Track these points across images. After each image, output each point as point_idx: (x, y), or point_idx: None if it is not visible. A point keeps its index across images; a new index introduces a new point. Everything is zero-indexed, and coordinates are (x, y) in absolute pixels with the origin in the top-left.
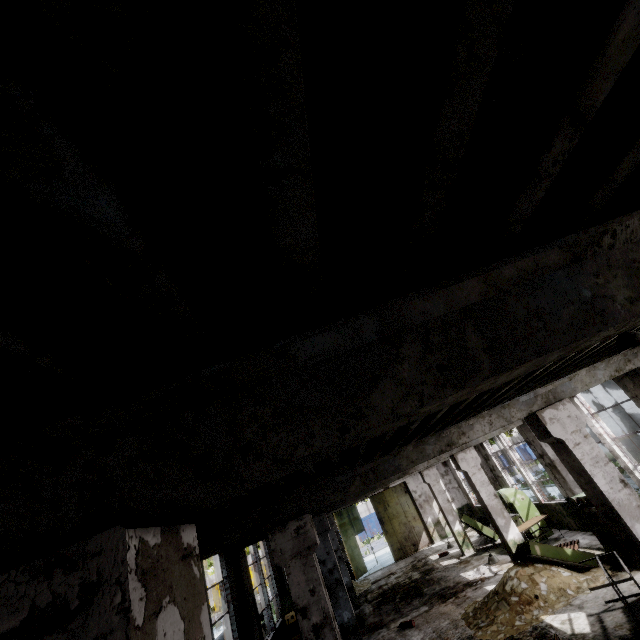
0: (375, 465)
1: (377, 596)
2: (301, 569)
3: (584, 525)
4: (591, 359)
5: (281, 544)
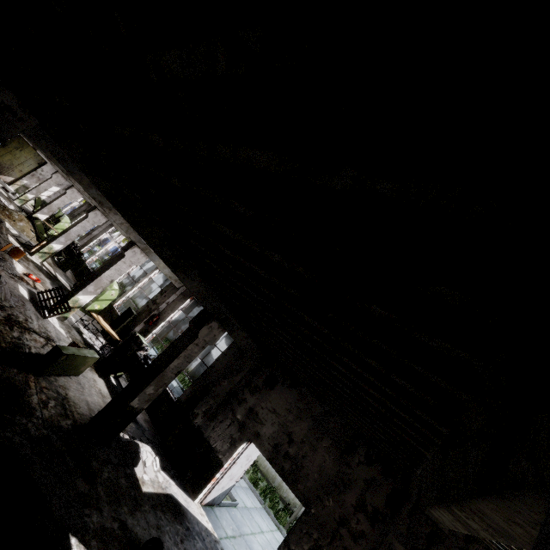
0: None
1: None
2: None
3: None
4: None
5: None
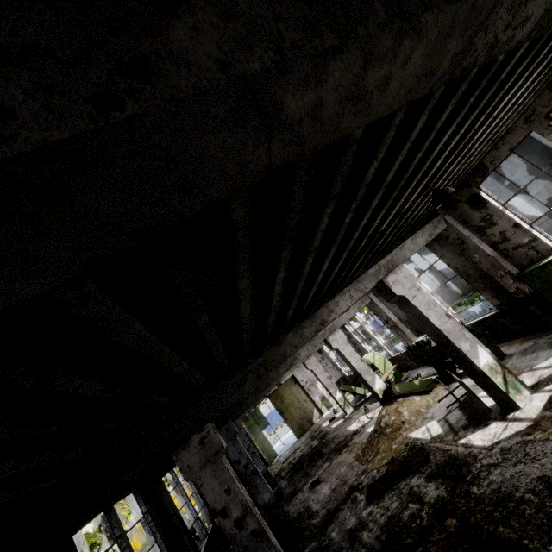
0: (263, 359)
1: (289, 471)
2: (213, 475)
3: (421, 362)
4: (411, 232)
5: (187, 460)
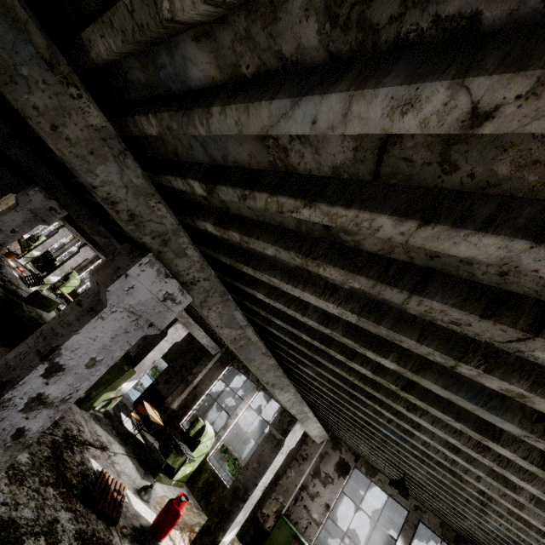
0: None
1: None
2: None
3: None
4: None
5: None
